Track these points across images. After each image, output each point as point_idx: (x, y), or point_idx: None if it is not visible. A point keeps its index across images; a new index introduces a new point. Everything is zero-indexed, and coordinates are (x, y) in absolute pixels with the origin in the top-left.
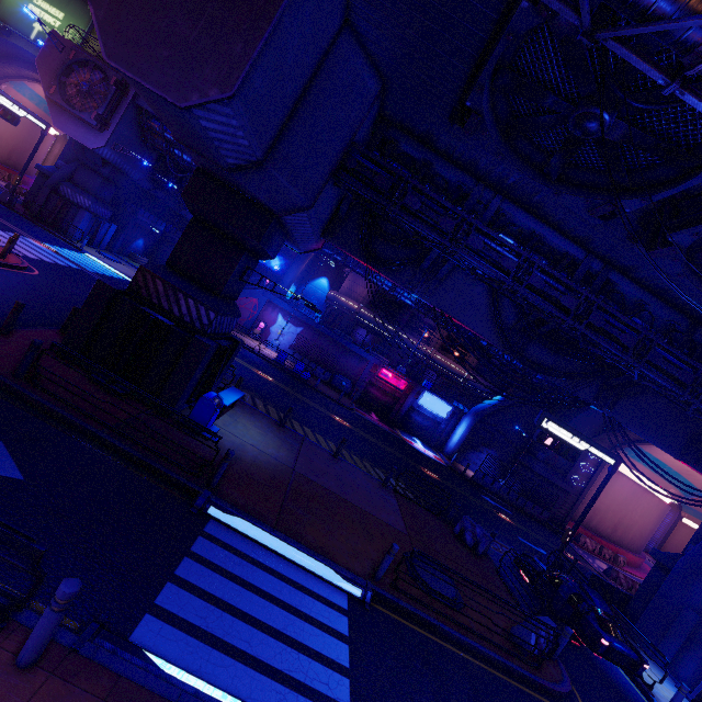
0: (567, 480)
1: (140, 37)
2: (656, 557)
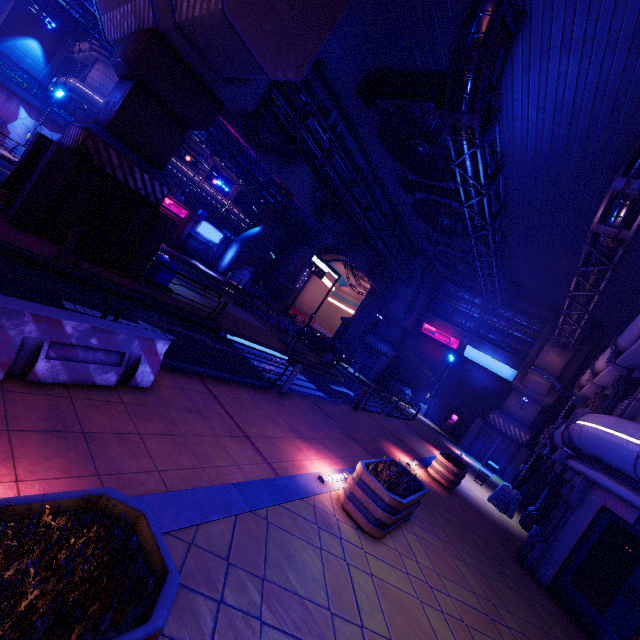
0: (294, 285)
1: (253, 3)
2: (343, 320)
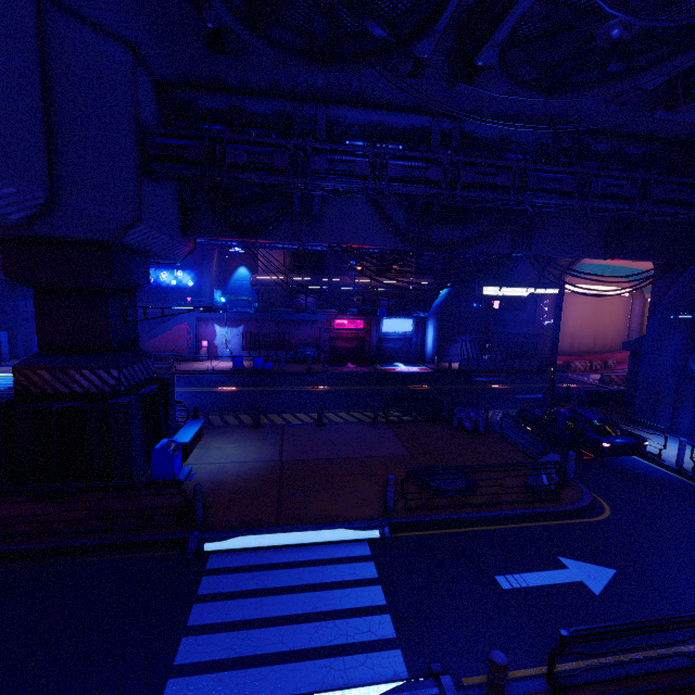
0: (537, 325)
1: None
2: (628, 349)
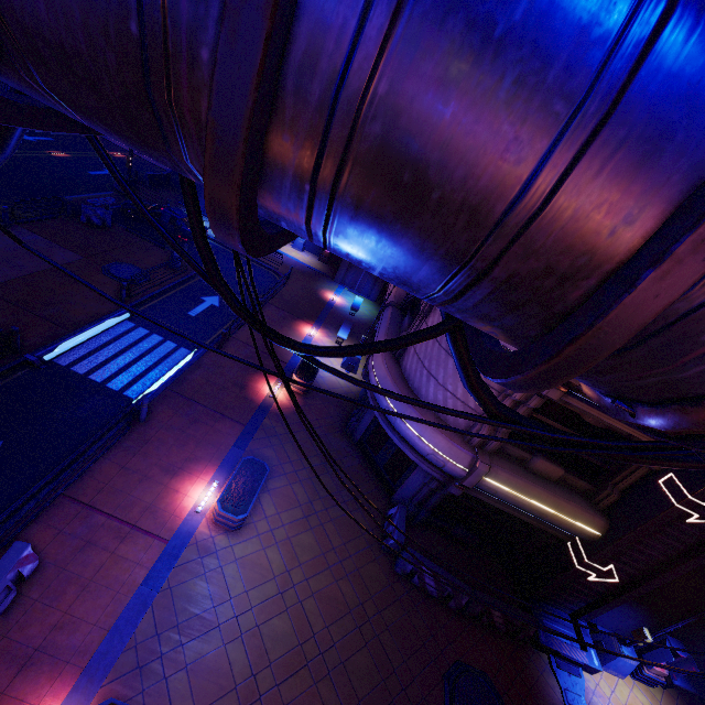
0: None
1: None
2: None
